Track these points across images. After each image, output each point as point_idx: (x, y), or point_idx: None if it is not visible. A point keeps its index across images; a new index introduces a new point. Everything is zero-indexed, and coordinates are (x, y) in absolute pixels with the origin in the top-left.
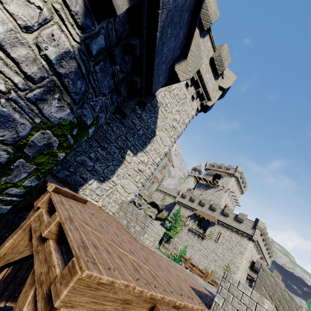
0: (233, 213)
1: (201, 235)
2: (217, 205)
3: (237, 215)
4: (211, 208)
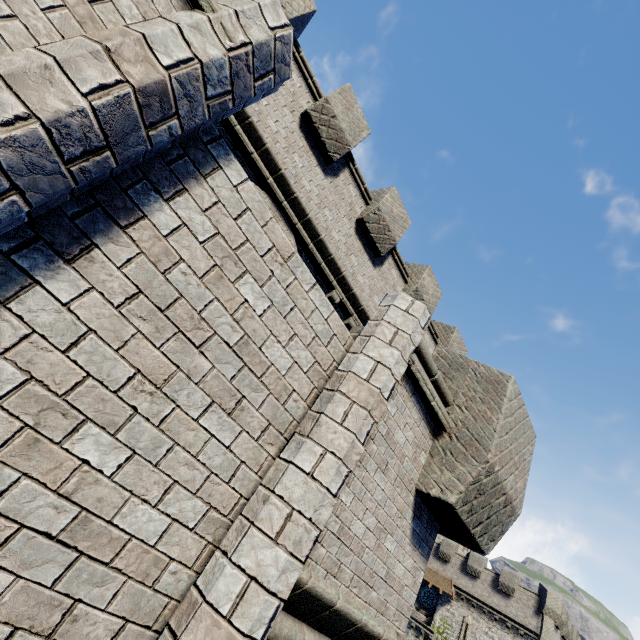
0: (488, 569)
1: (423, 631)
2: (451, 548)
3: (497, 574)
4: (439, 555)
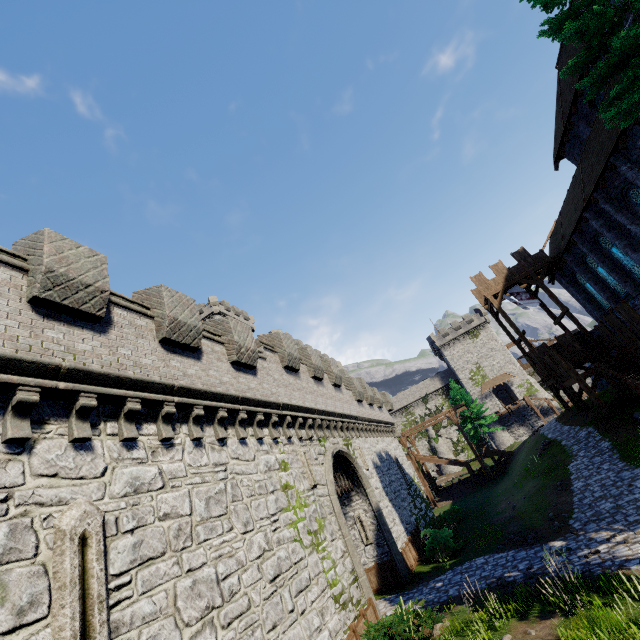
0: None
1: None
2: None
3: None
4: None
